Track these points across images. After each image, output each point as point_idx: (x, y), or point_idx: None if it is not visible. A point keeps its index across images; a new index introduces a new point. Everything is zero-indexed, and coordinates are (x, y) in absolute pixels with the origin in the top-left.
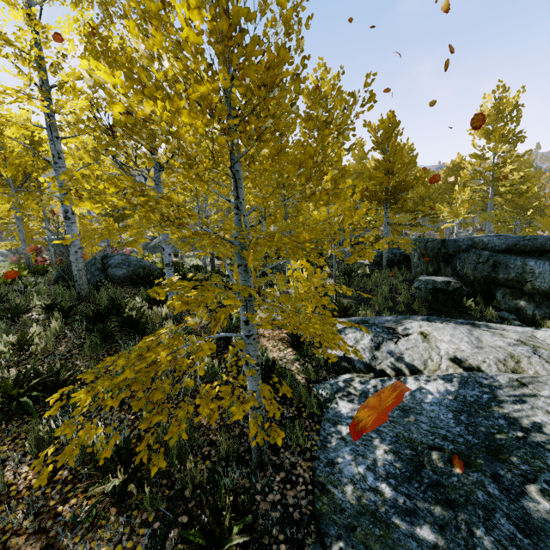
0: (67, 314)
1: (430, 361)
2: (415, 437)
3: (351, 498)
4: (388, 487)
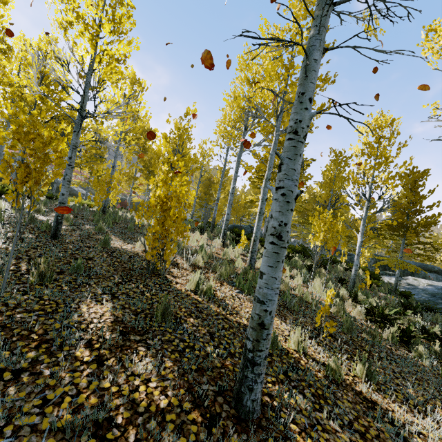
0: None
1: (420, 285)
2: (430, 292)
3: (421, 299)
4: (429, 298)
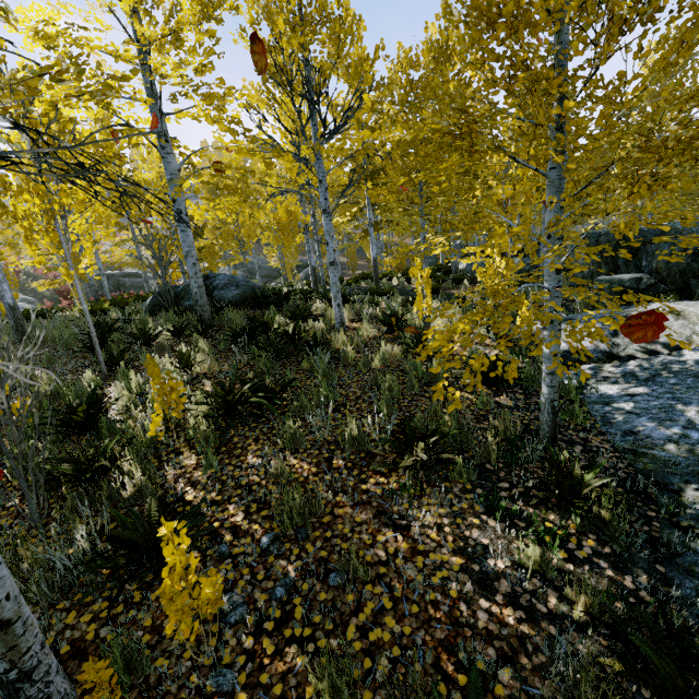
0: (205, 336)
1: (696, 336)
2: None
3: (679, 453)
4: None
